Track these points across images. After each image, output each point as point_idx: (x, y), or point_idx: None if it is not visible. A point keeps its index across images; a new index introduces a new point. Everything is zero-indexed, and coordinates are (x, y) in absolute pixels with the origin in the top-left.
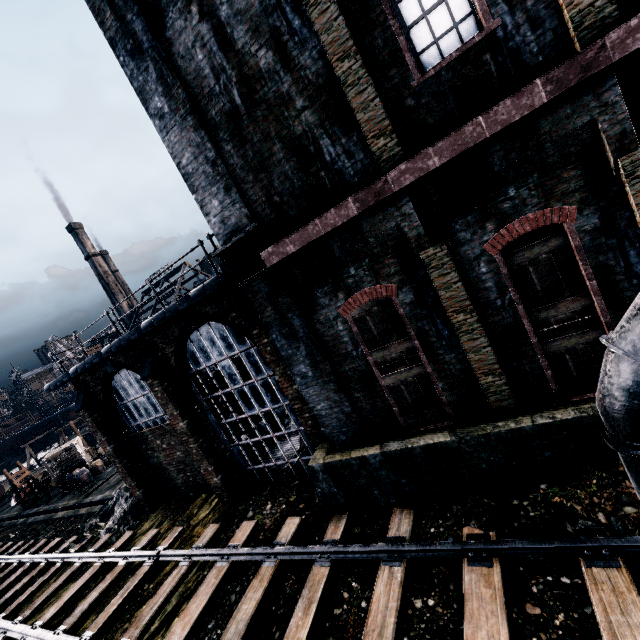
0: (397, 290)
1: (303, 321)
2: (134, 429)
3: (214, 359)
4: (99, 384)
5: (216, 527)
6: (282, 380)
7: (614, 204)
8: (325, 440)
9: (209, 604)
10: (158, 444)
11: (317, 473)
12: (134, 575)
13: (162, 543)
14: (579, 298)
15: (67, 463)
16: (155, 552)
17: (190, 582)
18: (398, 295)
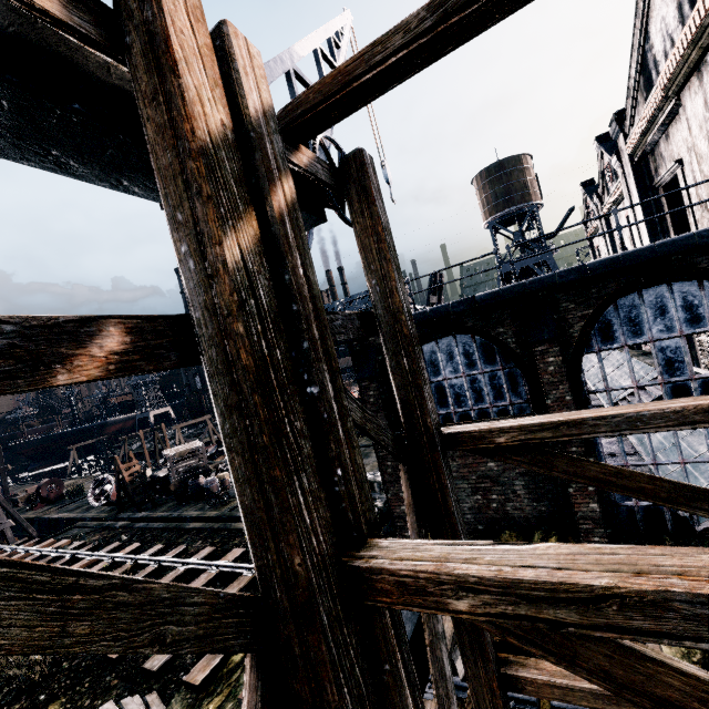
0: None
1: None
2: None
3: (650, 336)
4: None
5: None
6: None
7: None
8: None
9: None
10: None
11: None
12: None
13: None
14: None
15: (192, 466)
16: None
17: None
18: None
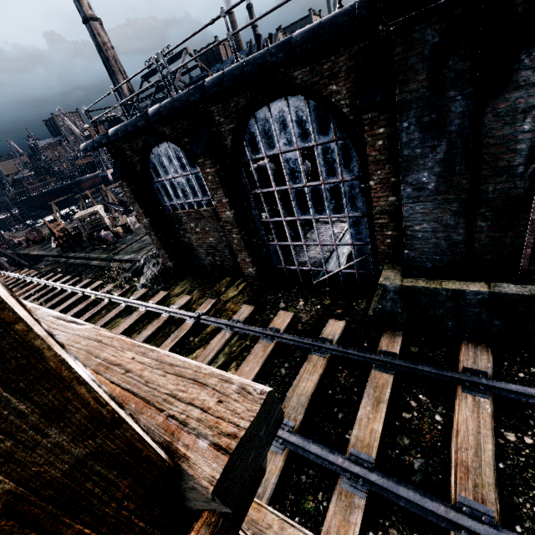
0: None
1: (470, 106)
2: (168, 208)
3: (278, 148)
4: (137, 155)
5: (251, 309)
6: (377, 187)
7: None
8: (397, 262)
9: (261, 371)
10: (192, 227)
11: (387, 292)
12: (179, 328)
13: (199, 309)
14: None
15: (94, 225)
16: (195, 315)
17: (234, 347)
18: None
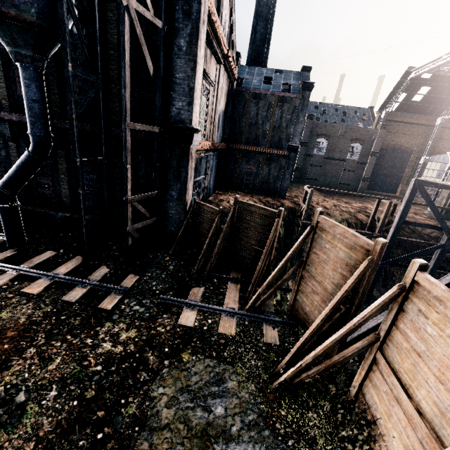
0: (1, 149)
1: None
2: None
3: None
4: None
5: None
6: None
7: (57, 160)
8: None
9: None
10: None
11: None
12: None
13: None
14: (48, 180)
15: None
16: None
17: None
18: (1, 151)
